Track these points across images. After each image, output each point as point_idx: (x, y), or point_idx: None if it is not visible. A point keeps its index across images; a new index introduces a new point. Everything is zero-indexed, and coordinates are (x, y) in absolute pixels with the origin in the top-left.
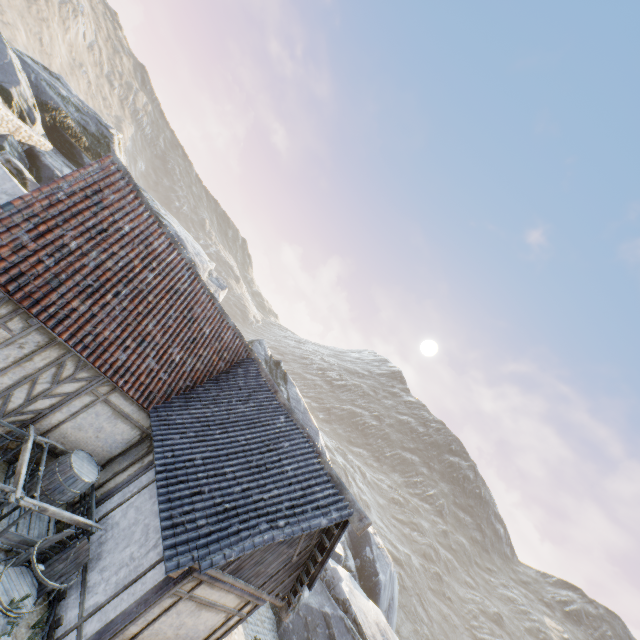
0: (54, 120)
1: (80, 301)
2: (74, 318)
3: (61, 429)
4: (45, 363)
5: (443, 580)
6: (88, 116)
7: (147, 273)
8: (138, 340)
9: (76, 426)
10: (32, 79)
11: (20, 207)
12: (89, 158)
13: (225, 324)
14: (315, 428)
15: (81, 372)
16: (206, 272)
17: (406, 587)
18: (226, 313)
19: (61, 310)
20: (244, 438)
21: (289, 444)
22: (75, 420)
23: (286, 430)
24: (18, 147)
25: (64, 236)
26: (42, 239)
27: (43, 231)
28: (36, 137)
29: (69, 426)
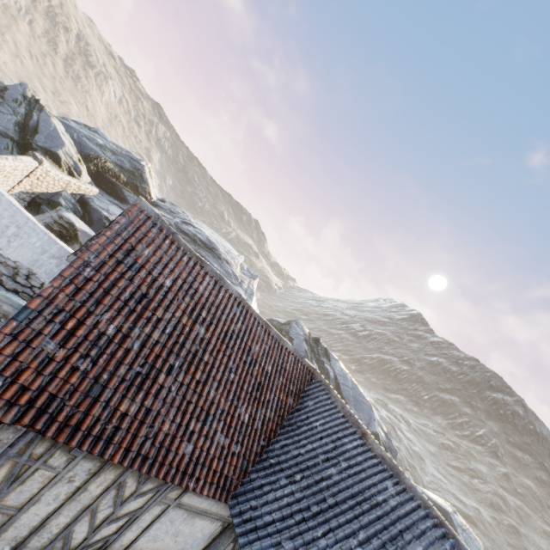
0: (97, 167)
1: (129, 399)
2: (125, 426)
3: (134, 546)
4: (102, 488)
5: (520, 533)
6: (122, 156)
7: (198, 327)
8: (202, 417)
9: (150, 538)
10: (75, 138)
11: (40, 307)
12: (128, 191)
13: (284, 351)
14: (367, 402)
15: (145, 485)
16: (238, 267)
17: (485, 548)
18: (283, 338)
19: (108, 424)
20: (357, 541)
21: (422, 547)
22: (148, 533)
23: (405, 513)
24: (71, 199)
25: (98, 323)
26: (72, 339)
27: (72, 327)
28: (84, 186)
29: (142, 541)
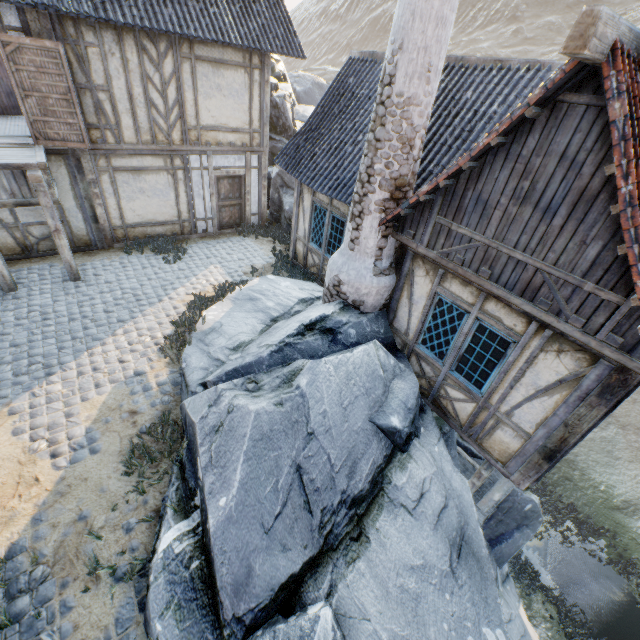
0: None
1: None
2: None
3: None
4: None
5: None
6: None
7: None
8: None
9: None
10: None
11: None
12: None
13: None
14: None
15: None
16: None
17: None
18: None
19: None
20: None
21: None
22: None
23: None
24: None
25: None
26: None
27: None
28: None
29: None
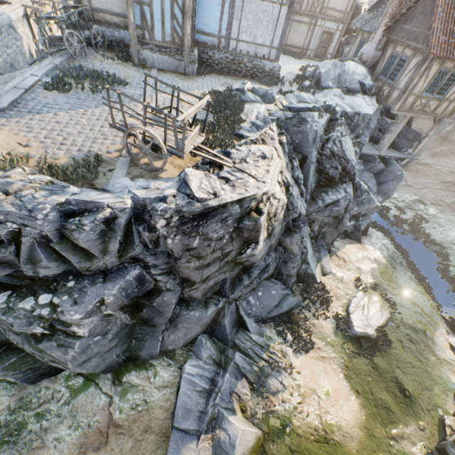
0: None
1: None
2: None
3: None
4: None
5: None
6: None
7: None
8: None
9: None
10: None
11: None
12: None
13: None
14: None
15: None
16: None
17: None
18: None
19: None
20: None
21: None
22: None
23: None
24: None
25: None
26: None
27: None
28: None
29: None
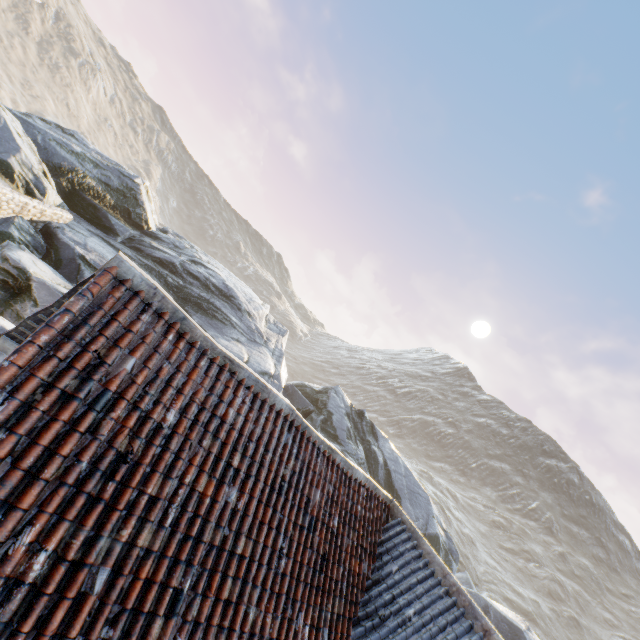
0: (72, 183)
1: None
2: None
3: None
4: None
5: (581, 625)
6: (108, 170)
7: (225, 490)
8: None
9: None
10: (39, 141)
11: None
12: (117, 218)
13: (353, 484)
14: (423, 494)
15: None
16: (262, 320)
17: None
18: (352, 465)
19: None
20: None
21: None
22: None
23: None
24: (29, 228)
25: (6, 561)
26: None
27: None
28: (49, 211)
29: None
